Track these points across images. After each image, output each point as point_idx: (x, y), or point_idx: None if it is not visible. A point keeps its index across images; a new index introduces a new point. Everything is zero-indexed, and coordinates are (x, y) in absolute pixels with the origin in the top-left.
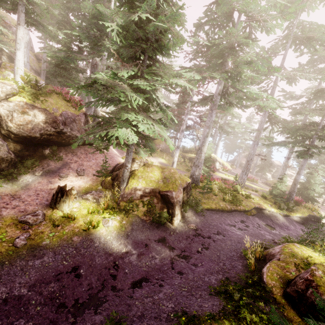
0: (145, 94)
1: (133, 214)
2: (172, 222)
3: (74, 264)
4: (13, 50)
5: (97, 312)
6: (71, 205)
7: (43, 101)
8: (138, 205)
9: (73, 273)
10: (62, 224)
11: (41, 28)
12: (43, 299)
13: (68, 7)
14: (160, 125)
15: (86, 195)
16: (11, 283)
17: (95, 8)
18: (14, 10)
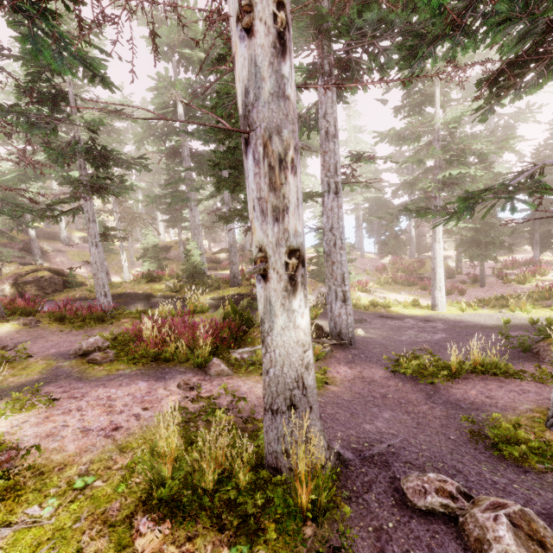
0: None
1: None
2: None
3: None
4: None
5: None
6: None
7: None
8: None
9: None
10: None
11: None
12: None
13: None
14: None
15: None
16: None
17: None
18: None
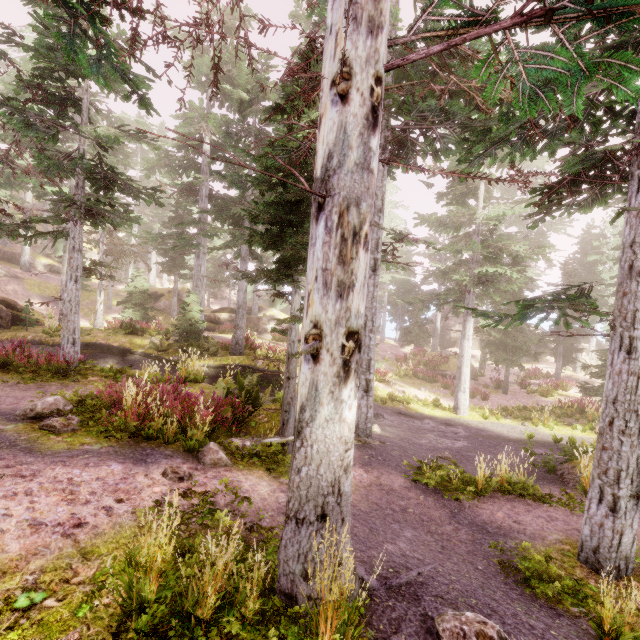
0: None
1: None
2: None
3: None
4: None
5: None
6: None
7: None
8: None
9: None
10: None
11: None
12: None
13: None
14: None
15: None
16: None
17: None
18: None
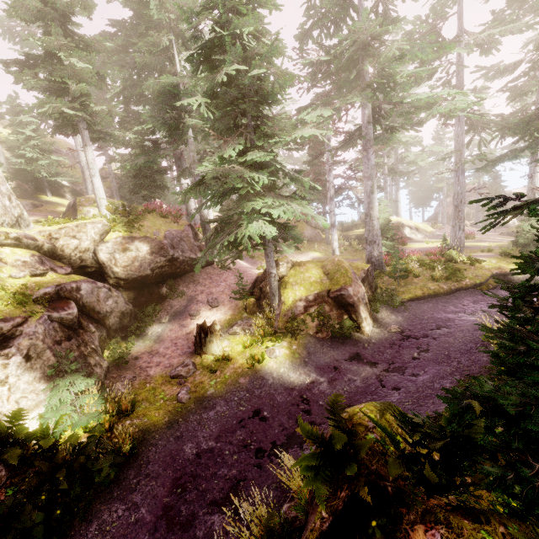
0: (264, 167)
1: (302, 334)
2: (362, 330)
3: (253, 408)
4: (89, 178)
5: (303, 448)
6: (219, 345)
7: (140, 227)
8: (305, 321)
9: (257, 417)
10: (219, 368)
11: (108, 139)
12: (236, 448)
13: (124, 96)
14: (298, 201)
15: (232, 329)
16: (195, 438)
17: (171, 88)
18: (76, 131)
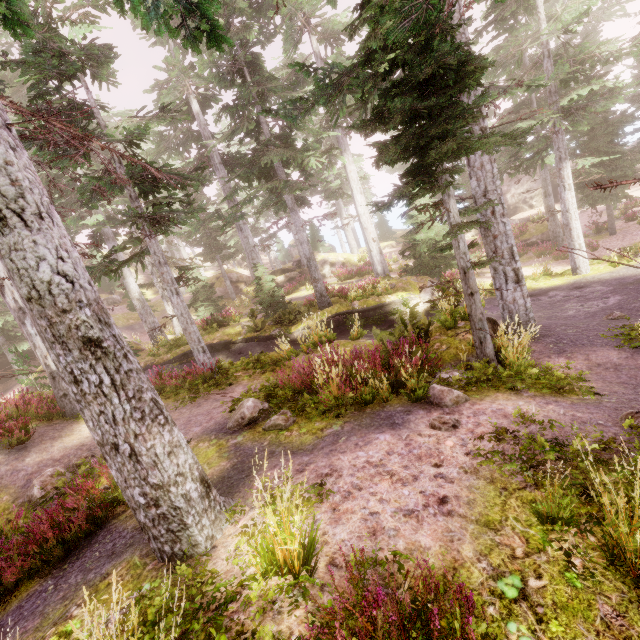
0: None
1: None
2: None
3: None
4: None
5: None
6: None
7: None
8: None
9: None
10: None
11: None
12: None
13: None
14: None
15: None
16: None
17: None
18: None
